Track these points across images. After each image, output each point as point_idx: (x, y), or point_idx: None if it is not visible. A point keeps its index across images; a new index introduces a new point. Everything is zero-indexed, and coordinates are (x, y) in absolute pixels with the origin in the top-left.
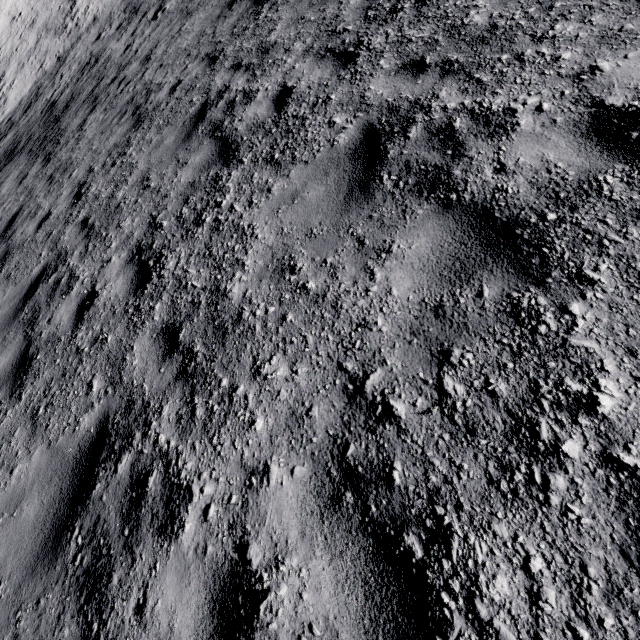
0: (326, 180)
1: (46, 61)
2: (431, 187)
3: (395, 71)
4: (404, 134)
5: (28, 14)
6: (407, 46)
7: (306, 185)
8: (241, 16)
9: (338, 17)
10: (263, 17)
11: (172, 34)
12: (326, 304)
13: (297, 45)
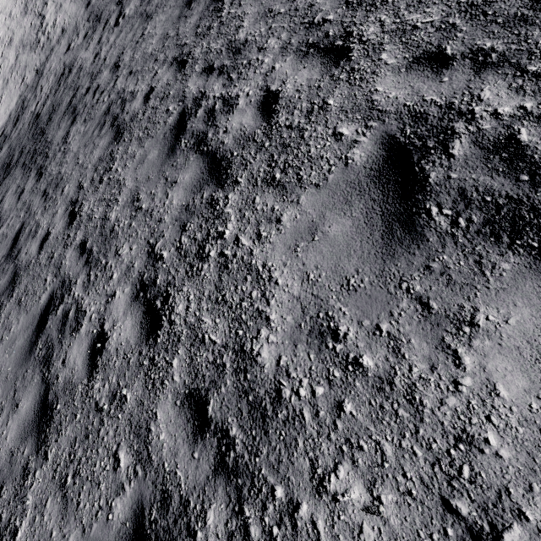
0: (350, 211)
1: (26, 75)
2: (512, 229)
3: (406, 67)
4: (444, 150)
5: (5, 33)
6: (413, 34)
7: (324, 216)
8: (202, 15)
9: (313, 6)
10: (226, 14)
11: (136, 39)
12: (397, 395)
13: (271, 42)
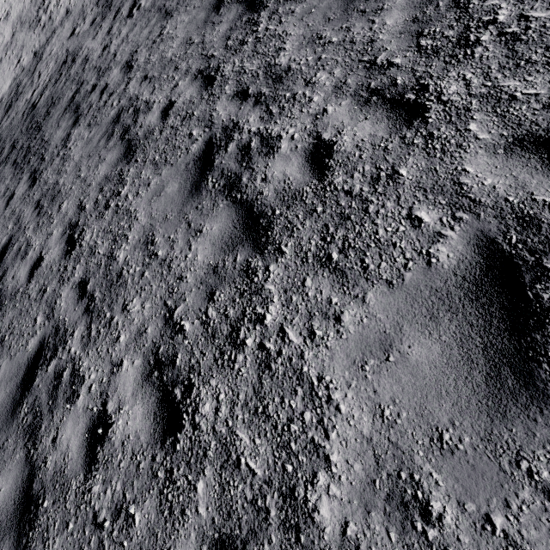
0: (437, 331)
1: (23, 56)
2: None
3: (504, 148)
4: None
5: (2, 6)
6: (511, 106)
7: (402, 329)
8: (233, 24)
9: (374, 42)
10: (263, 29)
11: (153, 38)
12: None
13: (322, 76)
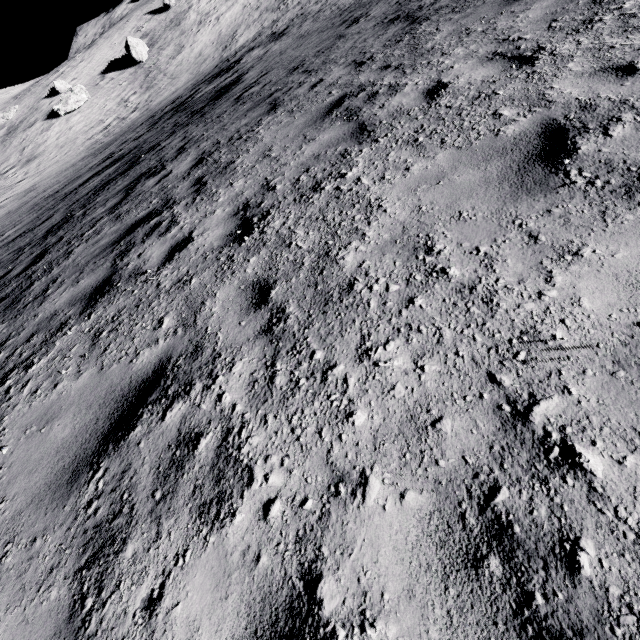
0: None
1: (265, 23)
2: None
3: None
4: None
5: (255, 4)
6: None
7: None
8: None
9: None
10: None
11: None
12: None
13: None
